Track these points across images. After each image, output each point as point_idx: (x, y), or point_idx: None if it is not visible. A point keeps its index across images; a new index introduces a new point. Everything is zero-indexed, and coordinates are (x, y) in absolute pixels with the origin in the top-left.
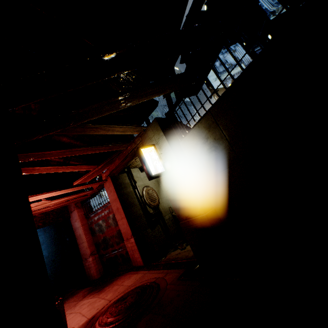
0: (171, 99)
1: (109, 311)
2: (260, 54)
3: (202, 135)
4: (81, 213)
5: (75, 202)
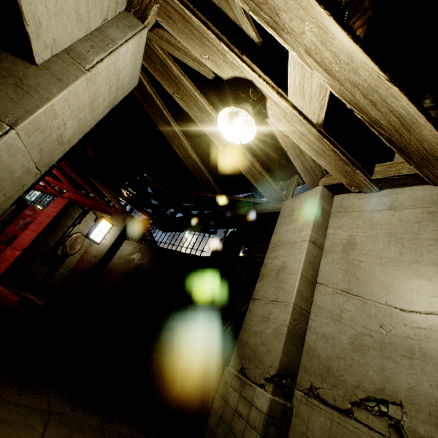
0: None
1: None
2: (174, 251)
3: (135, 250)
4: None
5: None
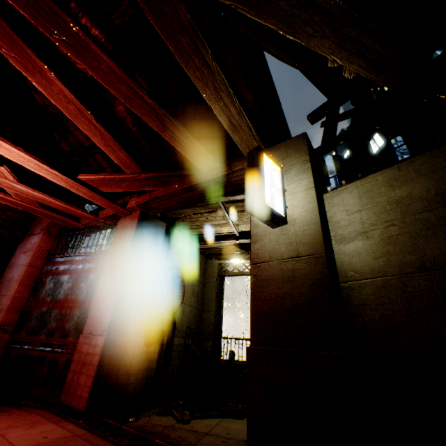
0: (336, 131)
1: None
2: None
3: (401, 184)
4: (46, 246)
5: (50, 223)
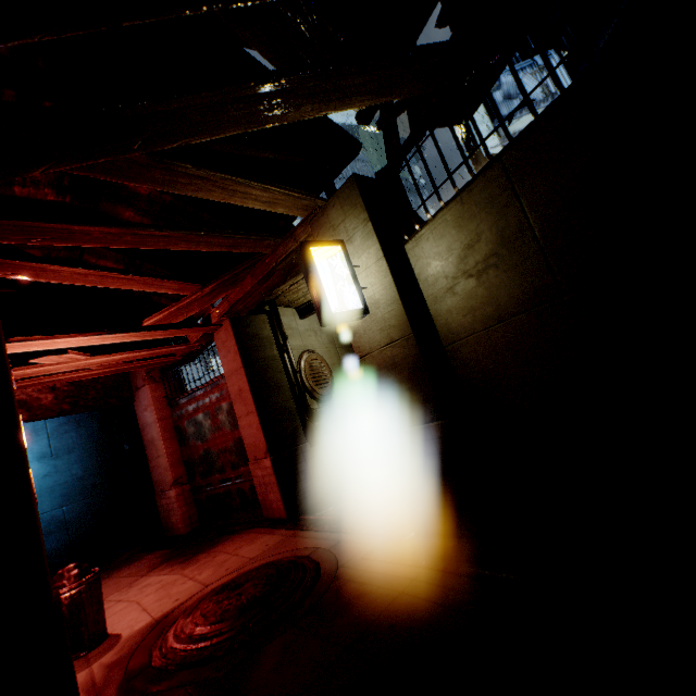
0: (397, 133)
1: (202, 611)
2: None
3: (467, 224)
4: (160, 394)
5: (146, 368)
